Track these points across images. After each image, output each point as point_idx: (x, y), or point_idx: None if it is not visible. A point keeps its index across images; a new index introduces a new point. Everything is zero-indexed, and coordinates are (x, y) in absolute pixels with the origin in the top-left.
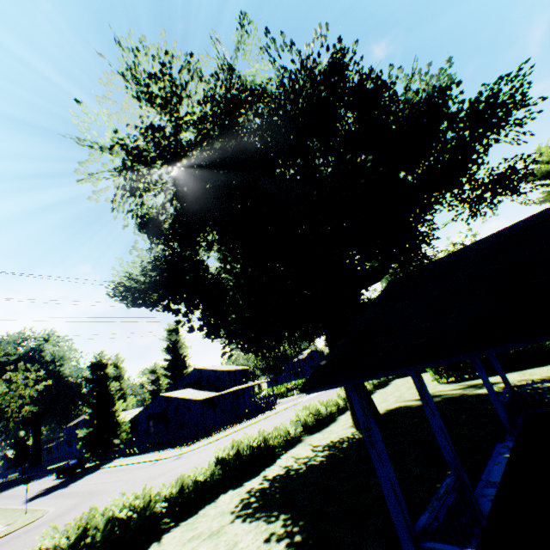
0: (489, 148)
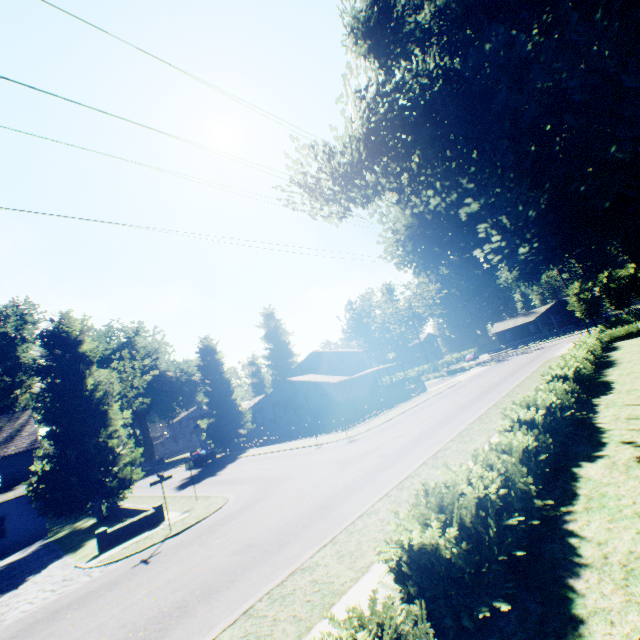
0: None
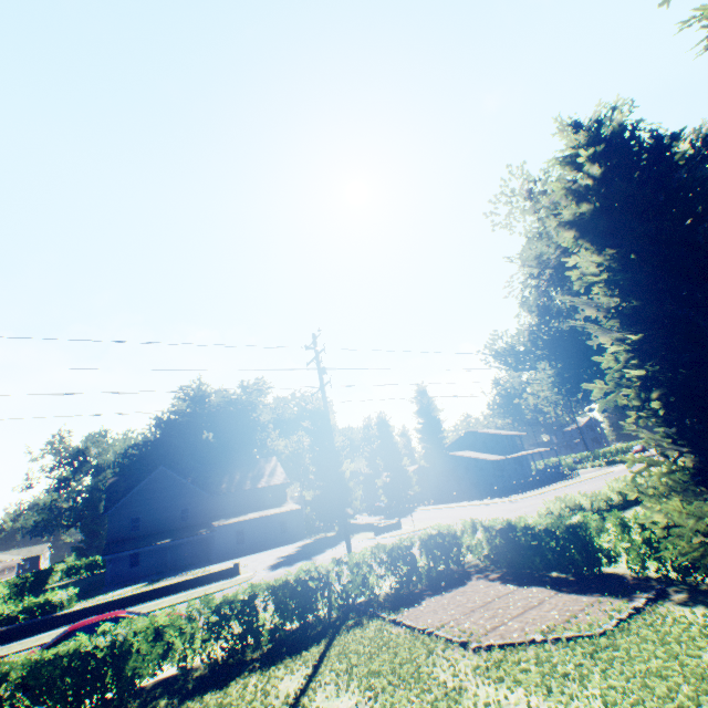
0: None
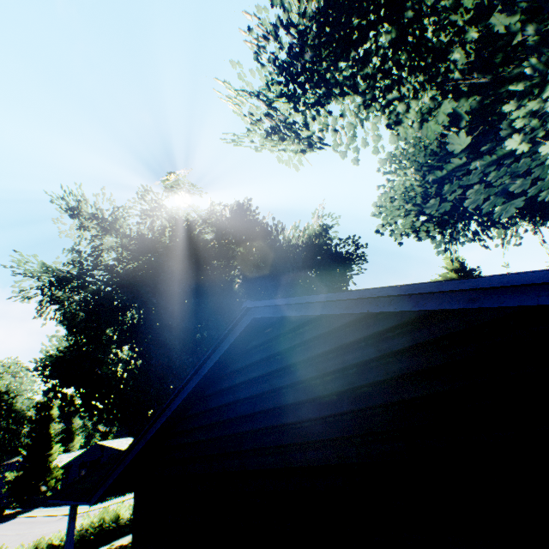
0: (343, 283)
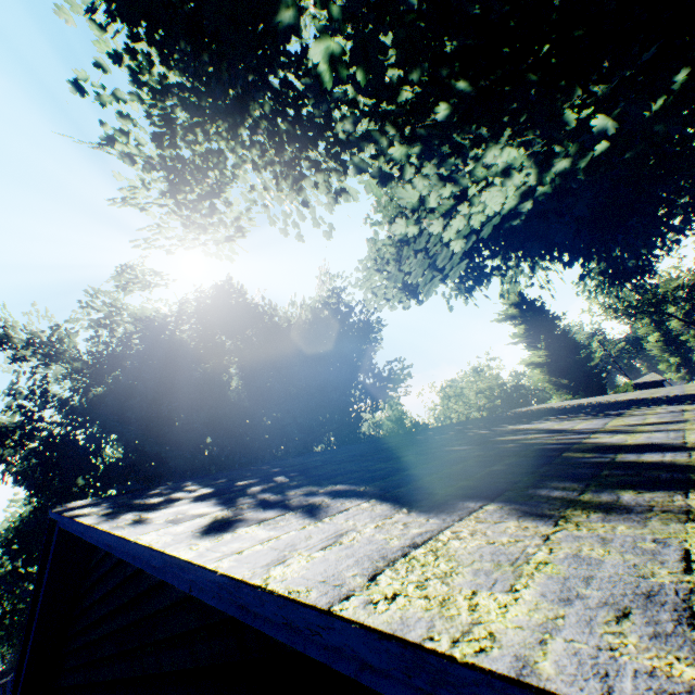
0: (364, 358)
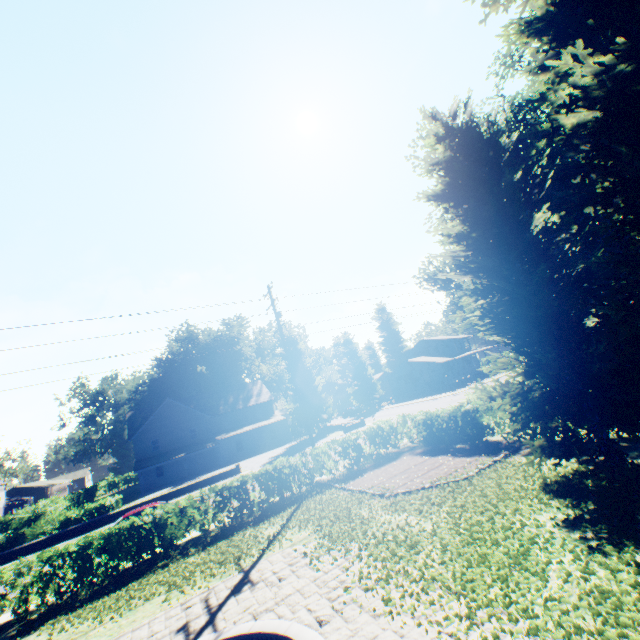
0: None
